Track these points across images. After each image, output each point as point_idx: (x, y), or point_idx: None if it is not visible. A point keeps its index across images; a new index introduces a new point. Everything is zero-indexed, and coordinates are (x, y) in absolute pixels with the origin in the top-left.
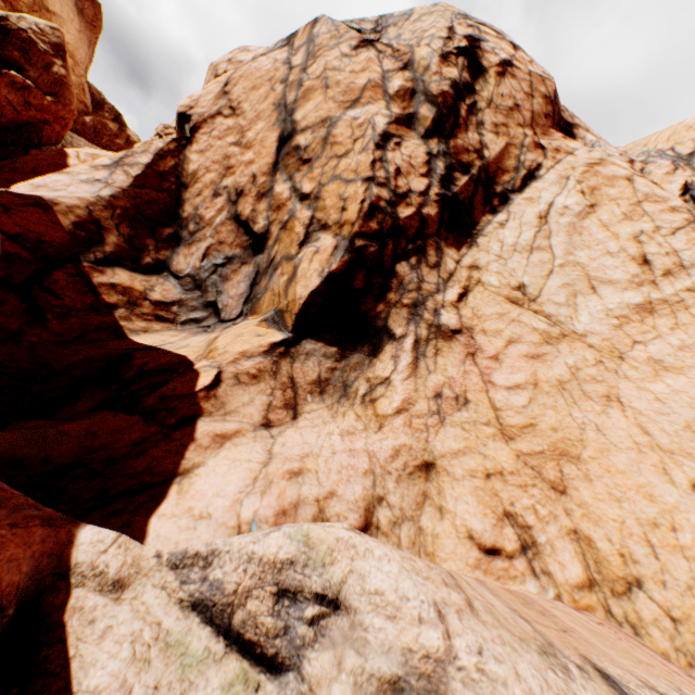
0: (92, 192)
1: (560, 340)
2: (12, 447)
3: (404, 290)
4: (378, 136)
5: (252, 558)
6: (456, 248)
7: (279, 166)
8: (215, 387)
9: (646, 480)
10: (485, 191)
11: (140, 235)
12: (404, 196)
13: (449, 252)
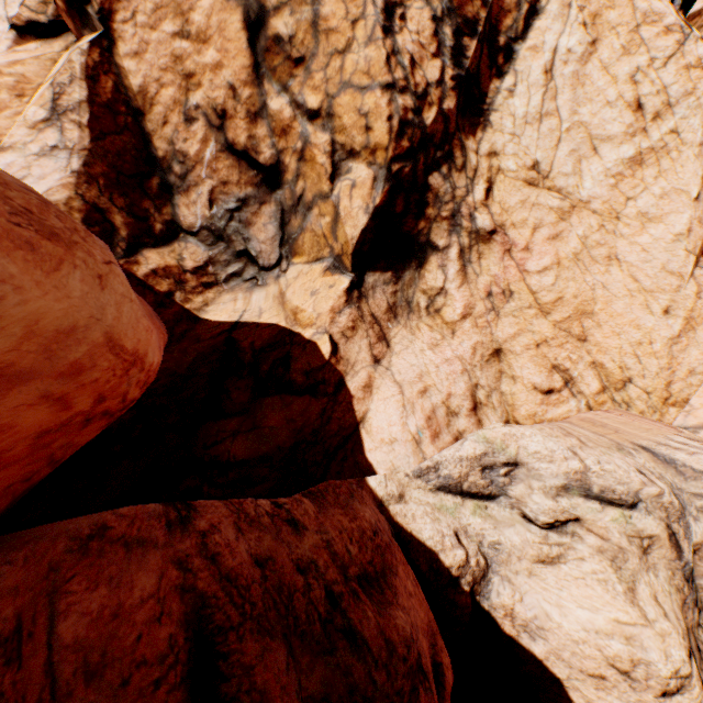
0: (63, 169)
1: (571, 213)
2: (253, 450)
3: (441, 203)
4: (381, 13)
5: (462, 459)
6: (472, 134)
7: (262, 71)
8: (337, 351)
9: (635, 316)
10: (490, 48)
11: (135, 200)
12: (424, 94)
13: (469, 145)
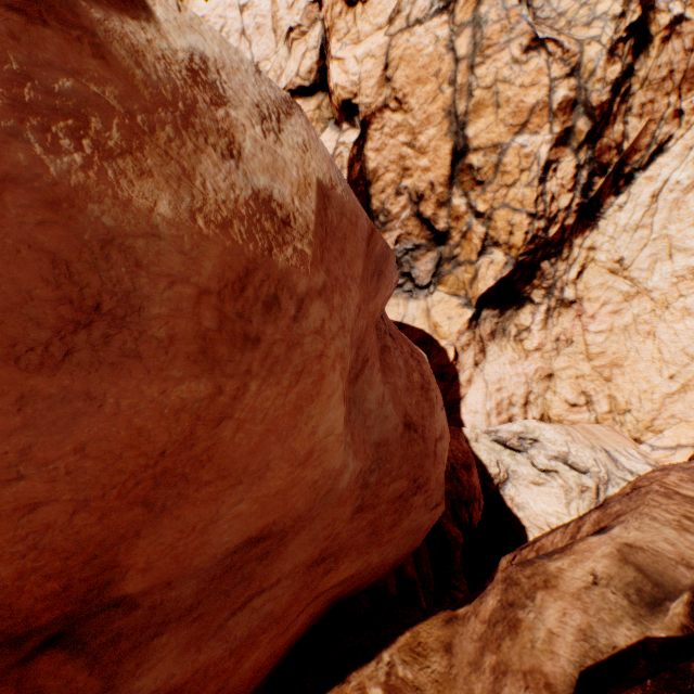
0: None
1: (634, 297)
2: None
3: (544, 279)
4: (541, 169)
5: (510, 431)
6: (581, 232)
7: (454, 181)
8: (457, 357)
9: (649, 375)
10: (615, 175)
11: None
12: (554, 217)
13: (576, 242)
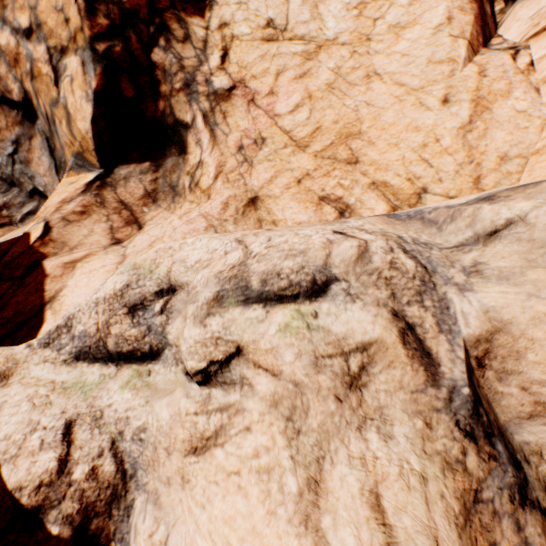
0: None
1: (318, 52)
2: None
3: (171, 76)
4: None
5: (98, 303)
6: (200, 16)
7: None
8: (47, 234)
9: (411, 119)
10: None
11: None
12: None
13: (193, 21)
